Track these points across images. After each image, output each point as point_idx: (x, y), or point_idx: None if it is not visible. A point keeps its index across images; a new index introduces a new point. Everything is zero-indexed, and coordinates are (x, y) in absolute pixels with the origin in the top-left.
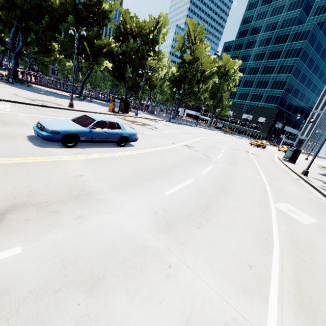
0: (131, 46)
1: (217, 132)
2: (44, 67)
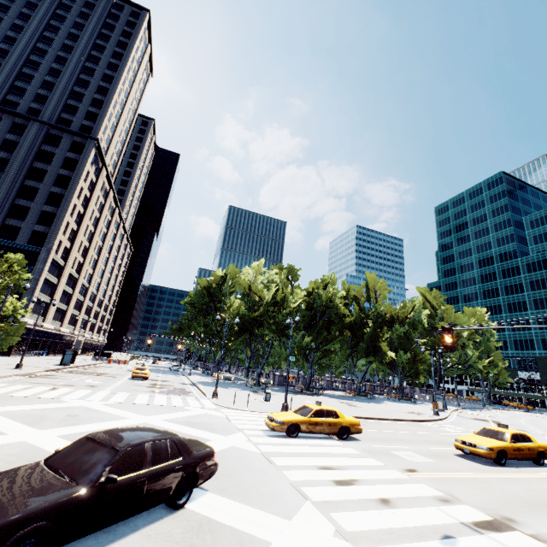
0: (398, 332)
1: (522, 413)
2: (322, 369)
